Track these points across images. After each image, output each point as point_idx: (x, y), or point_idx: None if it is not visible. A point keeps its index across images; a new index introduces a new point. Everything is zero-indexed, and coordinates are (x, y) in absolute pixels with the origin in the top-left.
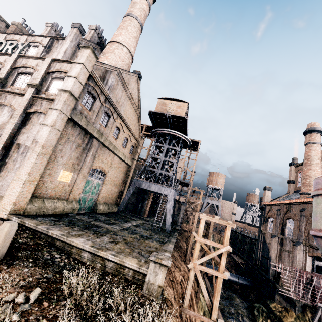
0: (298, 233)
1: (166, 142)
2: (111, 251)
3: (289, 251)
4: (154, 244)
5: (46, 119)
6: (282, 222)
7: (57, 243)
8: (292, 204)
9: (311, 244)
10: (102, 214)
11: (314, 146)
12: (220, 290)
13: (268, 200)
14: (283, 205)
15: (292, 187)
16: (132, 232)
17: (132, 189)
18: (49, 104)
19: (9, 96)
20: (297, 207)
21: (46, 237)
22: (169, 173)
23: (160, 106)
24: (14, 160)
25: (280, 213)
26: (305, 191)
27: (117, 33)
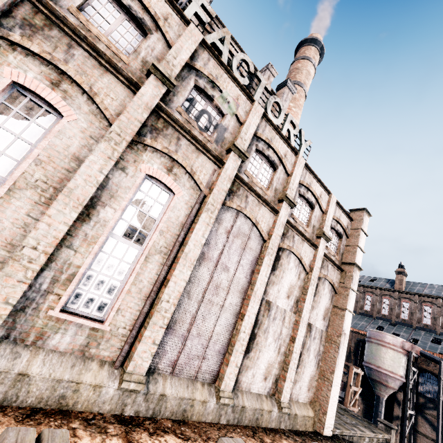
0: None
1: None
2: (373, 430)
3: None
4: None
5: (349, 303)
6: None
7: (354, 440)
8: None
9: None
10: None
11: None
12: None
13: None
14: None
15: None
16: None
17: None
18: (333, 271)
19: (297, 239)
20: None
21: (349, 438)
22: None
23: None
24: (308, 348)
25: None
26: None
27: (296, 112)
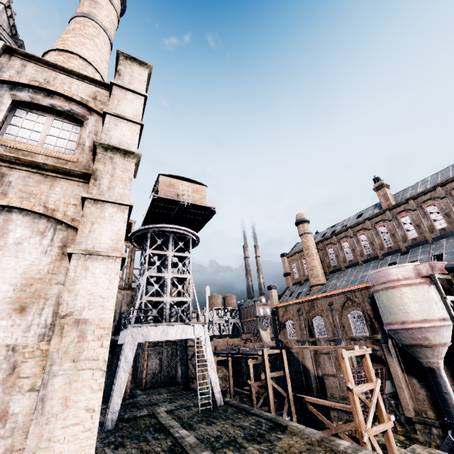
0: (333, 329)
1: (153, 244)
2: None
3: (329, 353)
4: (293, 441)
5: (86, 234)
6: (307, 322)
7: None
8: (315, 300)
9: (352, 337)
10: (95, 448)
11: (309, 236)
12: (395, 446)
13: (277, 301)
14: (303, 303)
15: (290, 280)
16: (227, 444)
17: (131, 352)
18: (43, 183)
19: None
20: (322, 301)
21: None
22: (187, 298)
23: (166, 189)
24: None
25: (302, 312)
26: (316, 282)
27: (77, 41)
